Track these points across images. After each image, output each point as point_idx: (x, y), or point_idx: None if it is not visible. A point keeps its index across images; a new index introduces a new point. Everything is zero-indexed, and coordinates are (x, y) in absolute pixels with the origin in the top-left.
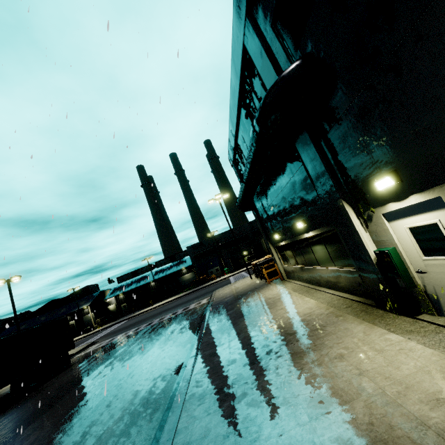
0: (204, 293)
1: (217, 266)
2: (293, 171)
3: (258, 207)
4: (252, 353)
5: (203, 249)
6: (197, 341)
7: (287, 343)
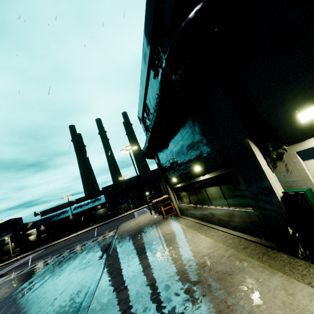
0: (112, 225)
1: (125, 203)
2: (194, 119)
3: (159, 156)
4: (150, 312)
5: (115, 190)
6: (94, 283)
7: (192, 297)
